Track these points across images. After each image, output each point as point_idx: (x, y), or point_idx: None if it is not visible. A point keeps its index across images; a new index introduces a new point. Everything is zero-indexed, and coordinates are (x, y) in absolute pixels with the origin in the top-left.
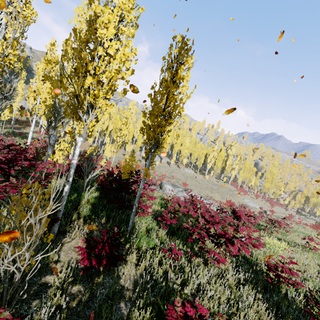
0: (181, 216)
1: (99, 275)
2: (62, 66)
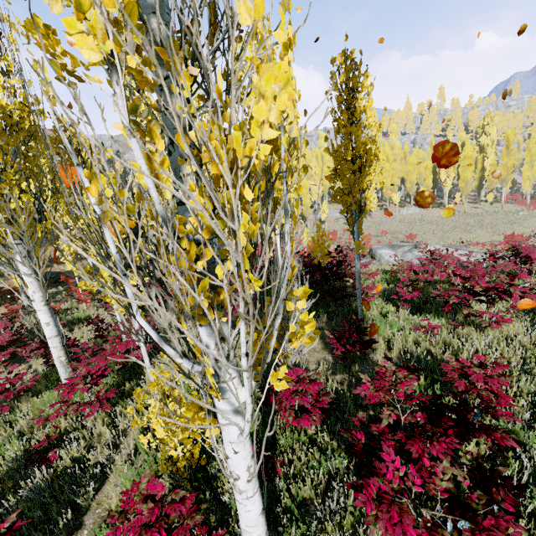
0: (424, 287)
1: (353, 365)
2: None
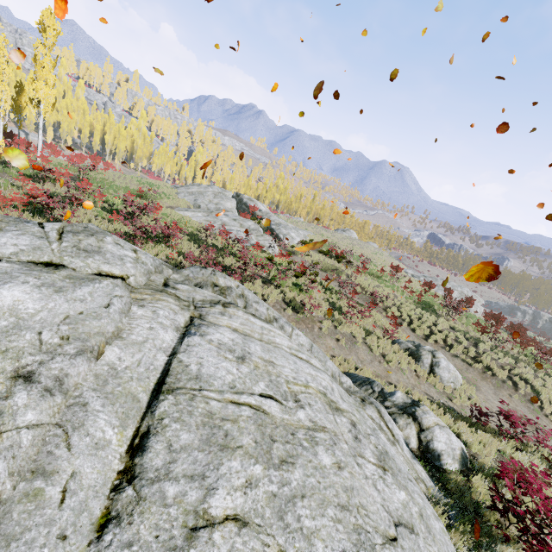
0: None
1: None
2: None
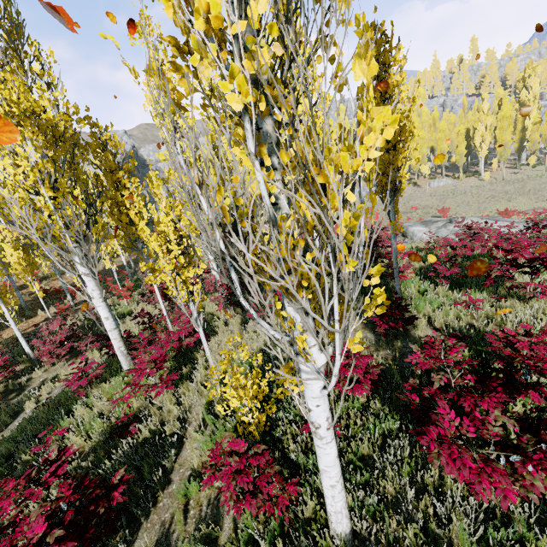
0: (462, 262)
1: (395, 341)
2: (216, 147)
